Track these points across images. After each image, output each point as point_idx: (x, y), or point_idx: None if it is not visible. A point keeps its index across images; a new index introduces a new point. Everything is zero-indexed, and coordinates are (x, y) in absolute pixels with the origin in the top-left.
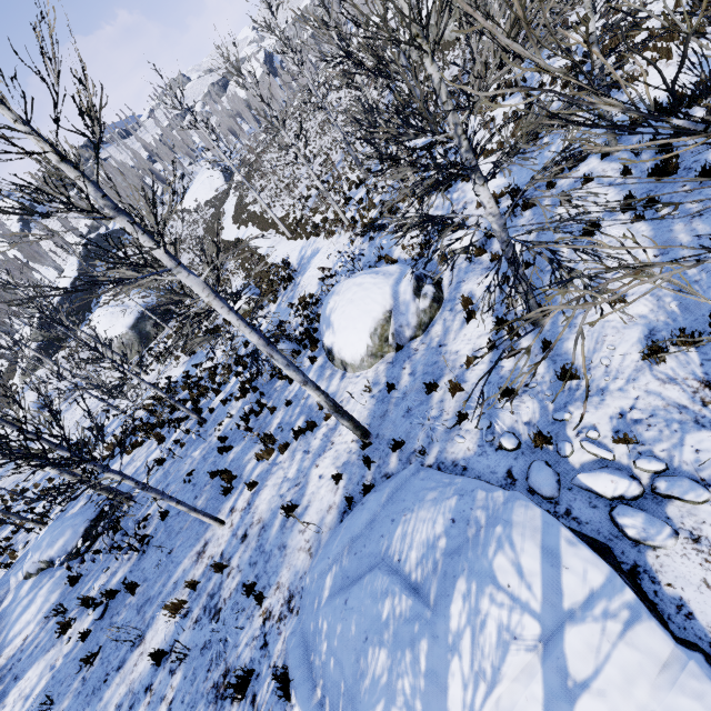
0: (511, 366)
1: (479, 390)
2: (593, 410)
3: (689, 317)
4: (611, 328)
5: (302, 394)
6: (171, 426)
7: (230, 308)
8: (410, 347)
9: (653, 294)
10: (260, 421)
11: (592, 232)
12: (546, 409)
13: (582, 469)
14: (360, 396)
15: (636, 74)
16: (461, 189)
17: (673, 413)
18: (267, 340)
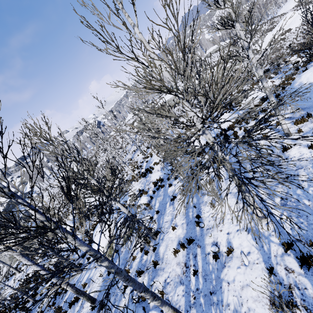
0: (146, 258)
1: (134, 272)
2: (160, 279)
3: (187, 235)
4: (171, 240)
5: (80, 279)
6: (18, 308)
7: (29, 259)
8: (120, 250)
9: (182, 226)
10: (60, 298)
11: (174, 199)
12: (149, 279)
13: (152, 309)
14: (99, 278)
15: (193, 140)
16: (149, 176)
17: (176, 278)
18: (44, 268)
